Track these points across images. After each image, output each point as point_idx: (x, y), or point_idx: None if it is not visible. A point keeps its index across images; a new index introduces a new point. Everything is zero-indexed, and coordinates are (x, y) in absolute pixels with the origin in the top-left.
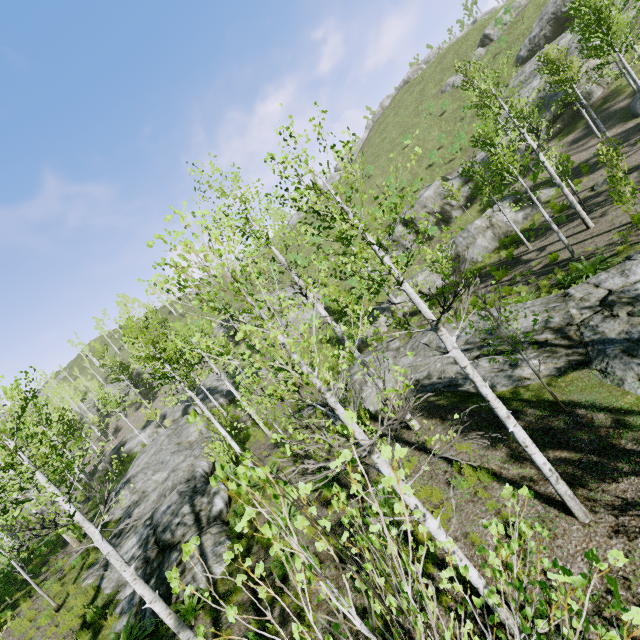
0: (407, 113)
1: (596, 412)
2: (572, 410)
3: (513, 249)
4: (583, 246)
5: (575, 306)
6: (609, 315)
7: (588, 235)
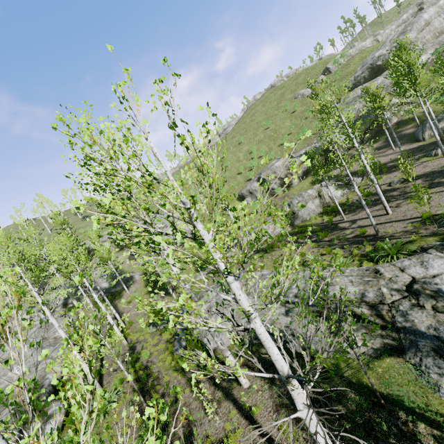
0: (271, 106)
1: (416, 421)
2: (392, 409)
3: (333, 217)
4: (384, 227)
5: (385, 285)
6: (416, 304)
7: (388, 219)
